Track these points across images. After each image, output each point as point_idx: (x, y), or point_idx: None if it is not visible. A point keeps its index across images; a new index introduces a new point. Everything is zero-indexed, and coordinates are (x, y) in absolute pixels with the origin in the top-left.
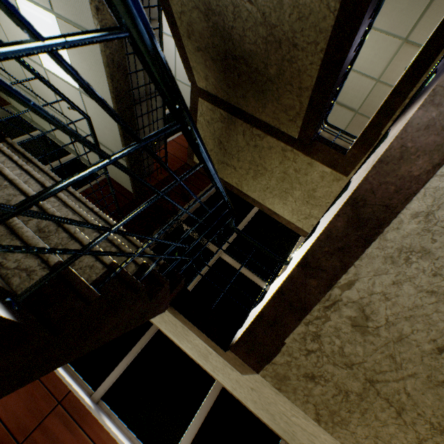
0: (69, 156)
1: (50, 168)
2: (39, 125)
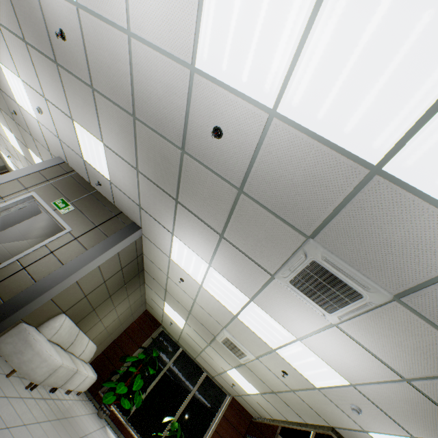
0: (204, 374)
1: (197, 388)
2: (182, 346)
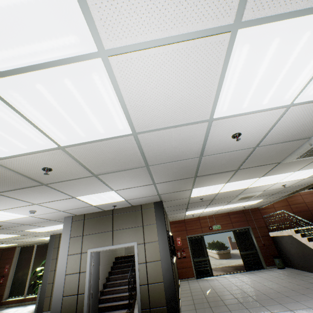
0: None
1: None
2: None
